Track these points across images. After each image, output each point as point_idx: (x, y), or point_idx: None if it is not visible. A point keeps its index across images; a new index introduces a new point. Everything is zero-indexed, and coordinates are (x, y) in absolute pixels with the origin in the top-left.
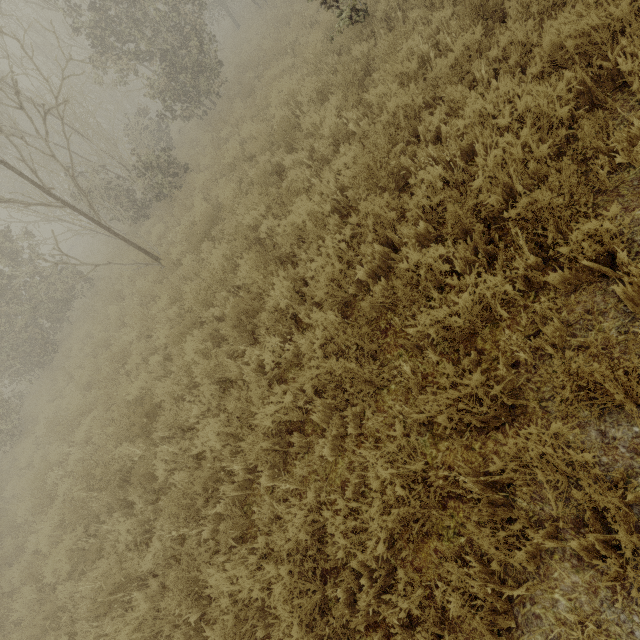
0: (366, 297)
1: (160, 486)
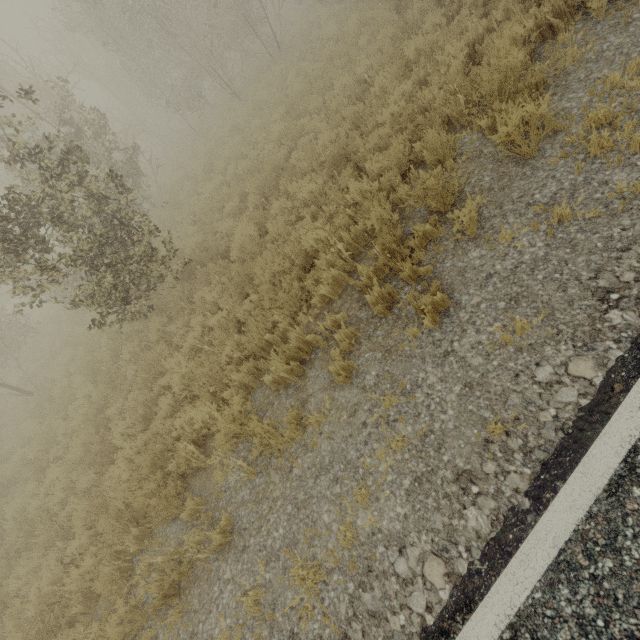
0: None
1: None
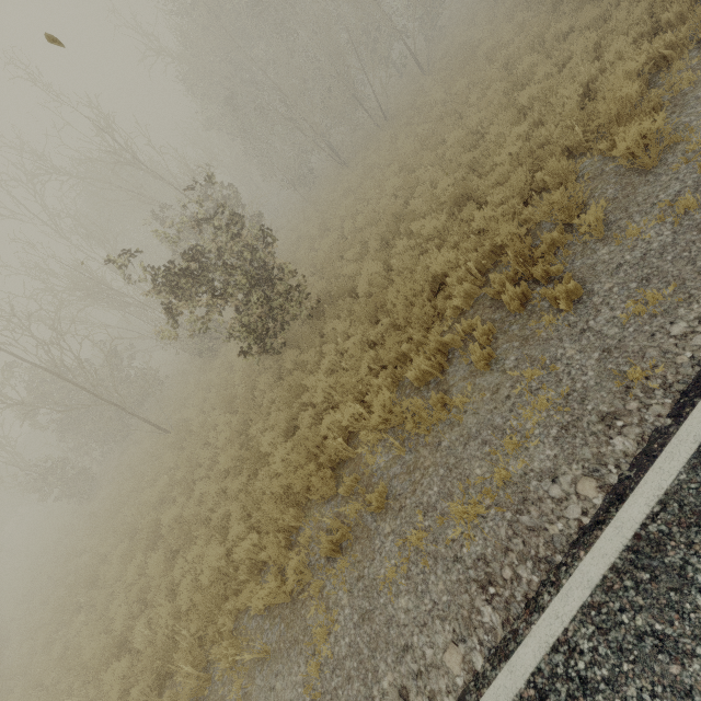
0: (137, 619)
1: (77, 633)
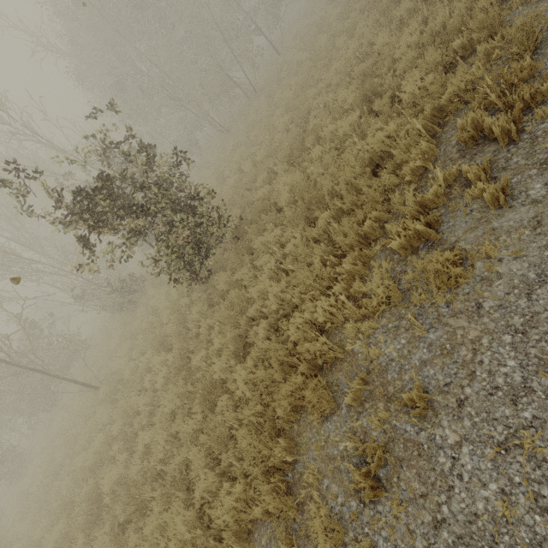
0: None
1: None
